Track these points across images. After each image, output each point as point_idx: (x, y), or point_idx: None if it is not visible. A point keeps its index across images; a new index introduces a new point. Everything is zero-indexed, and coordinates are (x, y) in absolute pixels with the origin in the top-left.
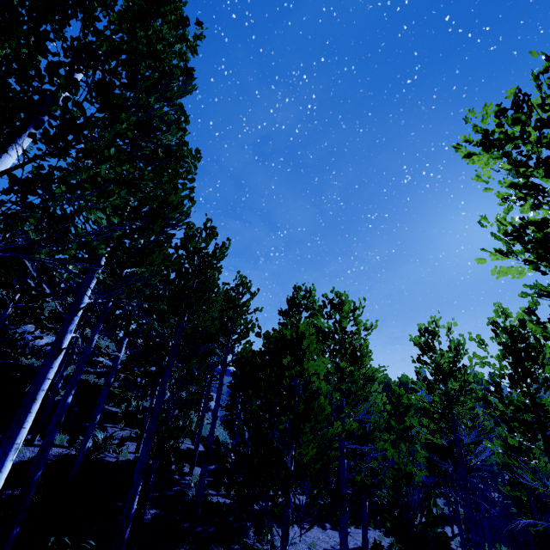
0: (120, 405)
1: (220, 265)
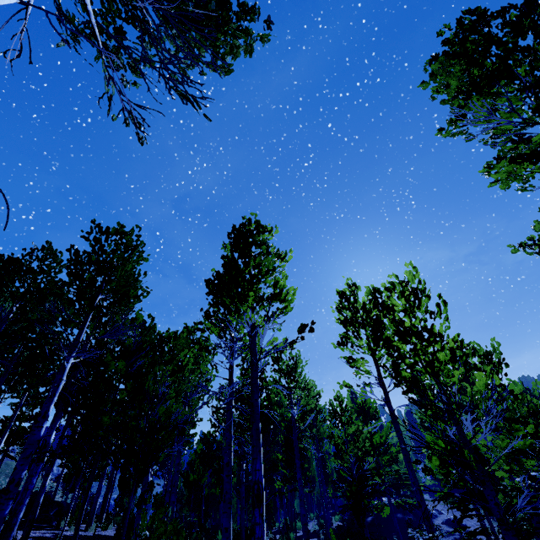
0: None
1: None
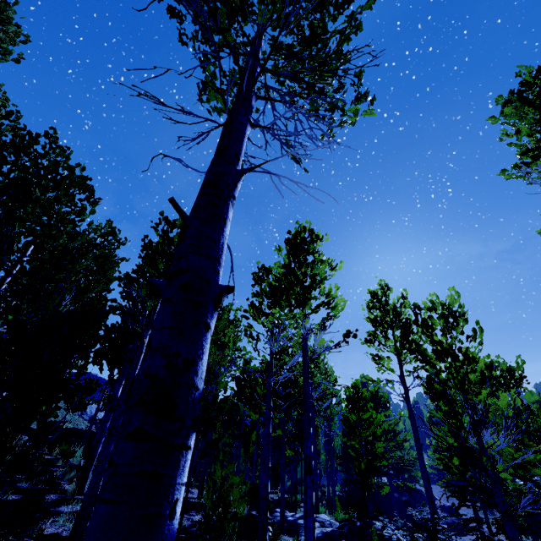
0: None
1: None
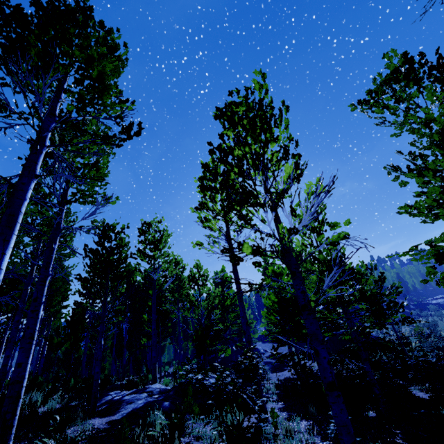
0: None
1: None
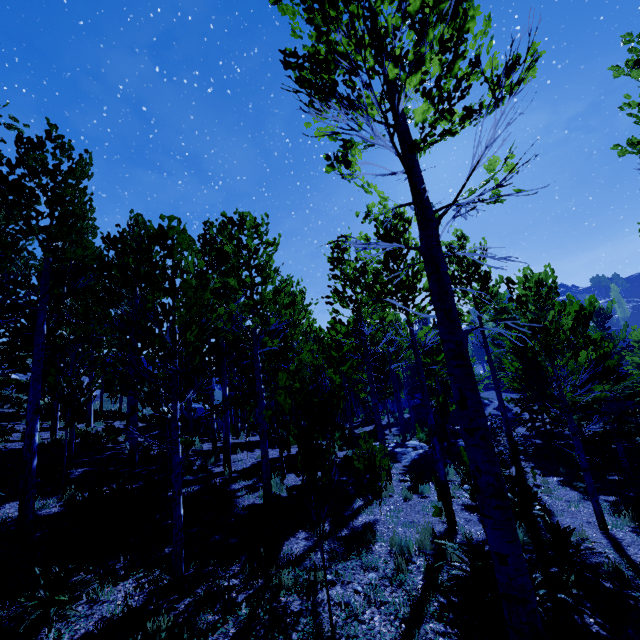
0: (21, 405)
1: (84, 186)
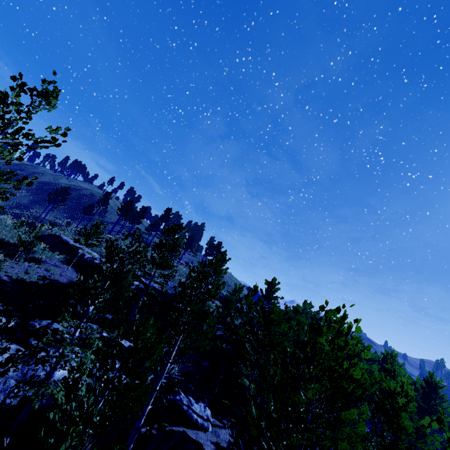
0: None
1: None
